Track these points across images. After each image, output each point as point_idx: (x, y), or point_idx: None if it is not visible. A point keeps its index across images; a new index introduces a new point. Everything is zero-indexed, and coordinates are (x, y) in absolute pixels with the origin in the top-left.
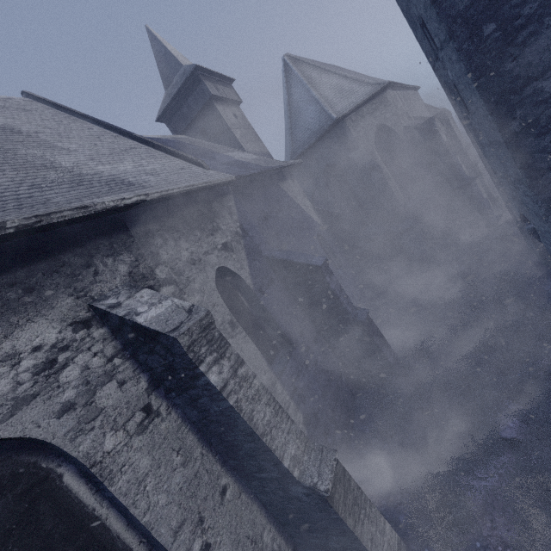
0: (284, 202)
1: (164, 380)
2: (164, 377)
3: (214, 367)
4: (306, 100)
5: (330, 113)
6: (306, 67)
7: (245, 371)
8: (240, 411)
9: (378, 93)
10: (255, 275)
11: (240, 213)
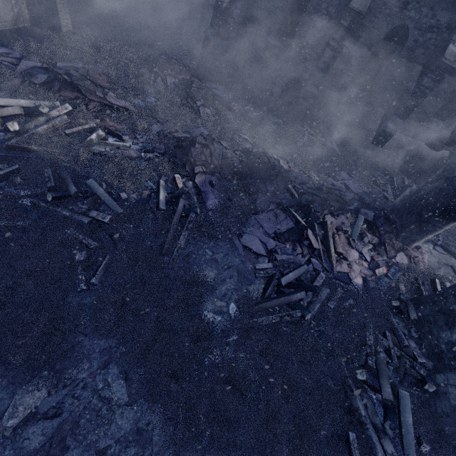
0: None
1: None
2: None
3: None
4: None
5: None
6: None
7: None
8: None
9: None
10: None
11: None
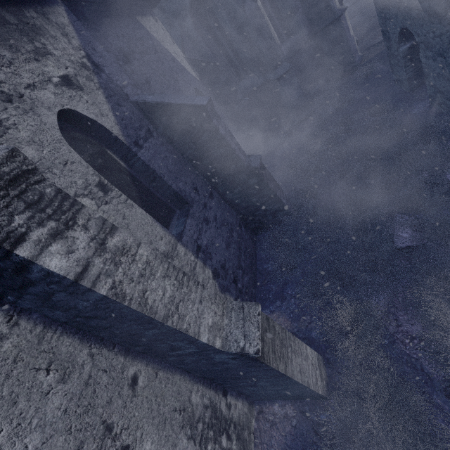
0: (149, 44)
1: None
2: None
3: (54, 244)
4: None
5: None
6: None
7: (121, 240)
8: (122, 298)
9: None
10: (124, 125)
11: (83, 37)
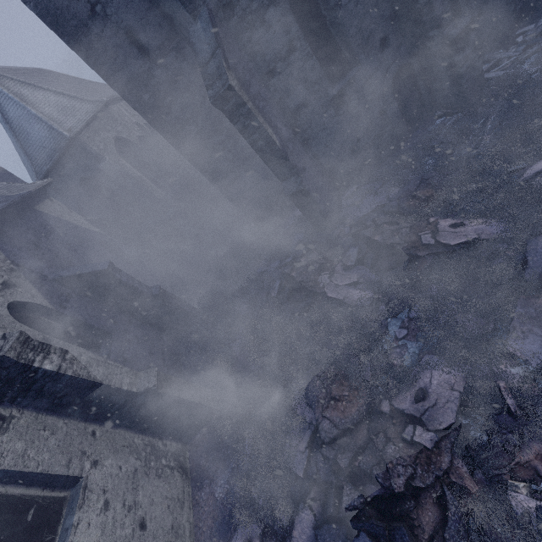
0: (51, 224)
1: (6, 393)
2: (5, 391)
3: (46, 361)
4: (28, 118)
5: (61, 131)
6: (11, 82)
7: (72, 355)
8: (79, 376)
9: (101, 110)
10: (50, 297)
11: (5, 251)
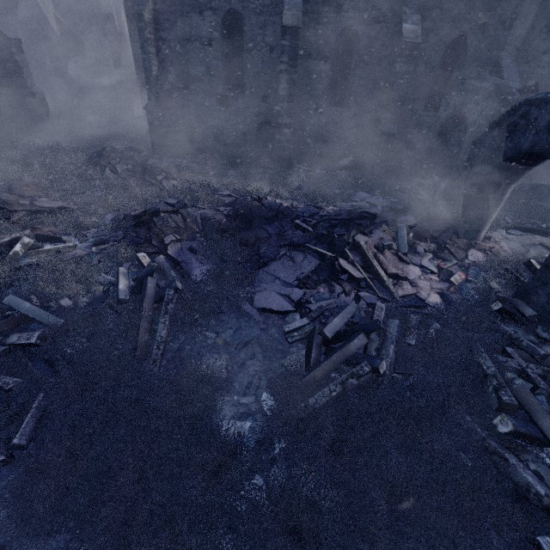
0: None
1: None
2: None
3: None
4: None
5: None
6: None
7: None
8: None
9: None
10: None
11: None
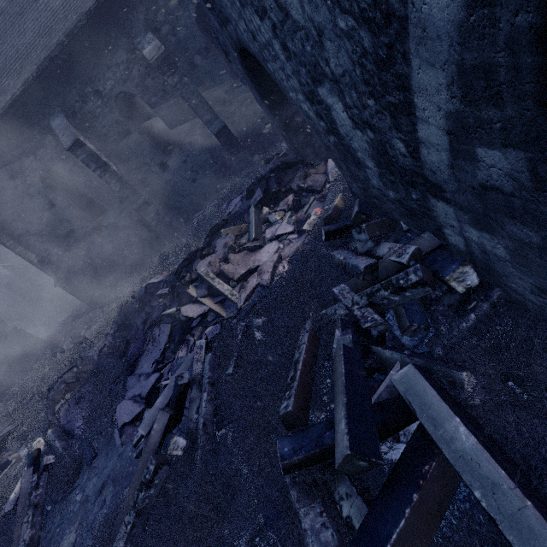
0: None
1: None
2: None
3: None
4: None
5: None
6: None
7: None
8: None
9: None
10: None
11: None
